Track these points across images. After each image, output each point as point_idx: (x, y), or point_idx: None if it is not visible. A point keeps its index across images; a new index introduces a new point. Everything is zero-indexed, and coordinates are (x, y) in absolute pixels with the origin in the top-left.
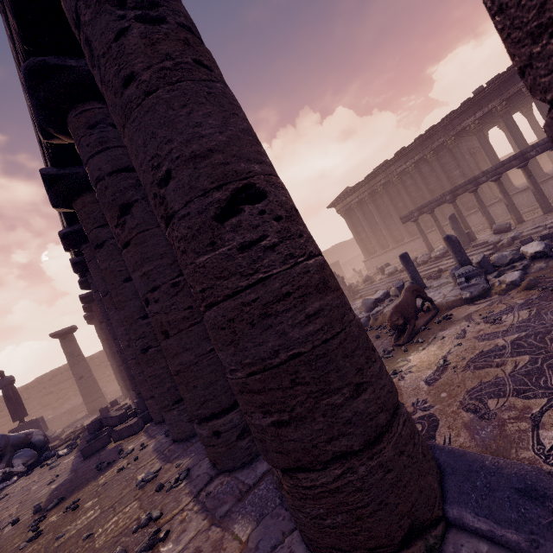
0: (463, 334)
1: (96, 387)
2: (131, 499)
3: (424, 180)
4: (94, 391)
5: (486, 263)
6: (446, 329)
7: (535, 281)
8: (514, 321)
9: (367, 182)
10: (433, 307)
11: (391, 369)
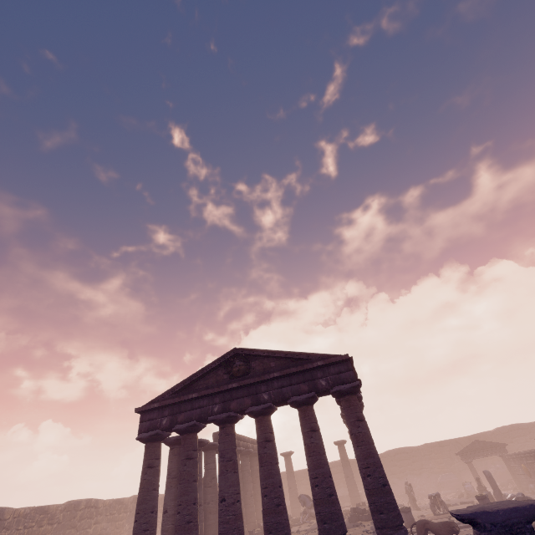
0: None
1: (355, 487)
2: (360, 533)
3: None
4: (354, 490)
5: None
6: None
7: None
8: None
9: None
10: None
11: None
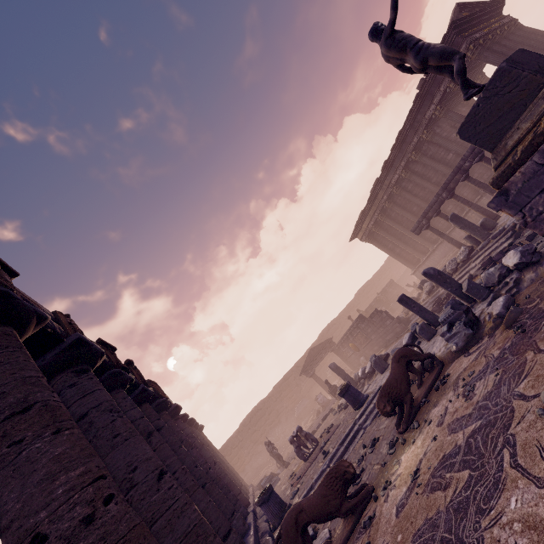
0: (443, 418)
1: None
2: None
3: (423, 177)
4: None
5: (475, 288)
6: (437, 404)
7: (515, 312)
8: (480, 396)
9: (372, 204)
10: (435, 362)
11: (387, 477)
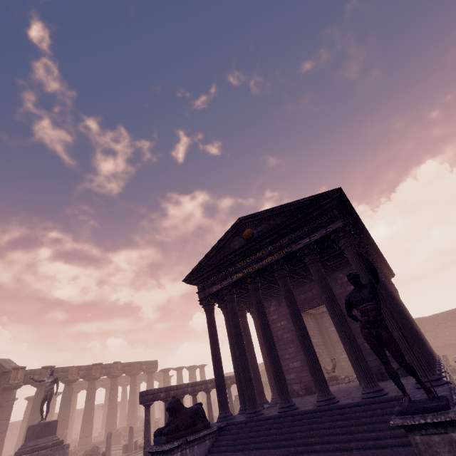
0: None
1: None
2: None
3: None
4: None
5: None
6: None
7: None
8: None
9: None
10: None
11: None
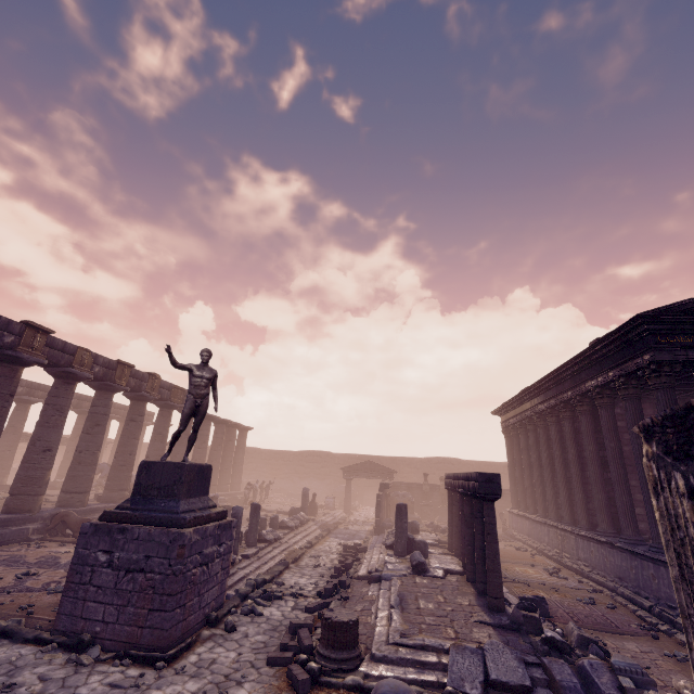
0: None
1: None
2: None
3: (562, 439)
4: None
5: None
6: None
7: None
8: None
9: (519, 404)
10: None
11: None
